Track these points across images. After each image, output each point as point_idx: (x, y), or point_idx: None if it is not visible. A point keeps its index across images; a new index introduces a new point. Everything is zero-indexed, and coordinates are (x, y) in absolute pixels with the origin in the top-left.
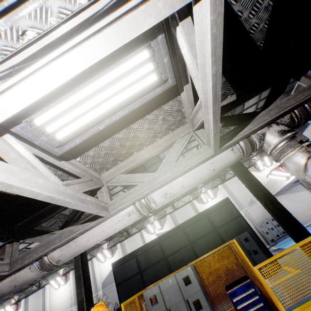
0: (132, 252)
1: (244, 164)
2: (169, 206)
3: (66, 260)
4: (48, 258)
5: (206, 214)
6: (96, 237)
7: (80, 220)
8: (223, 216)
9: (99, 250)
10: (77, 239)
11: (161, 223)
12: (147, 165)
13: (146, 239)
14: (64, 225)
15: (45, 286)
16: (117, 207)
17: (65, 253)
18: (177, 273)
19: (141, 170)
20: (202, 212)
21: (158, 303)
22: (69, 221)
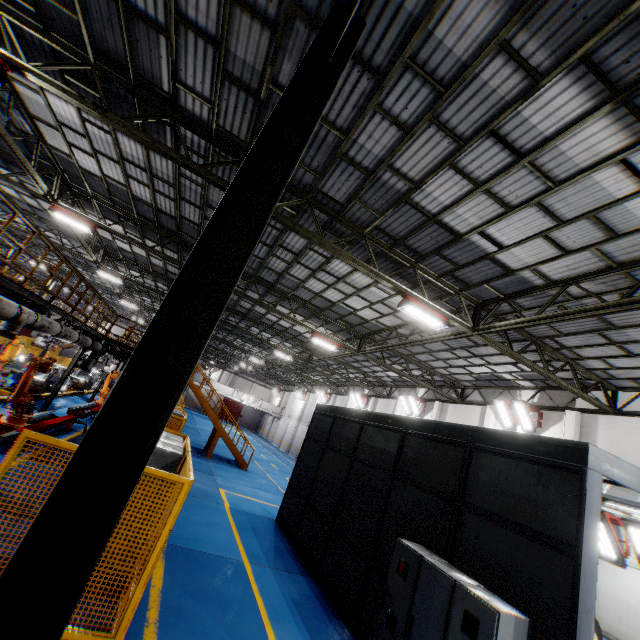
0: (335, 407)
1: None
2: (595, 392)
3: None
4: None
5: (469, 441)
6: None
7: None
8: (507, 492)
9: (411, 394)
10: None
11: (542, 419)
12: (399, 232)
13: None
14: None
15: (349, 396)
16: None
17: None
18: None
19: (389, 244)
20: (464, 428)
21: None
22: None
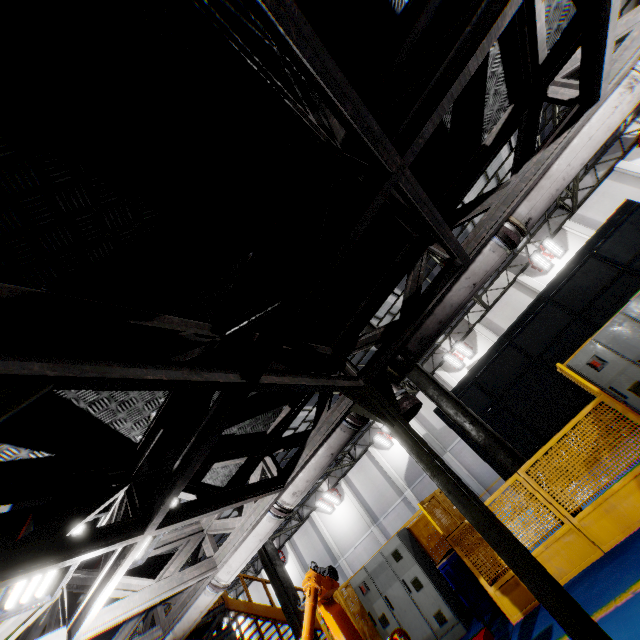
0: (463, 379)
1: (609, 154)
2: (472, 310)
3: (535, 219)
4: (513, 222)
5: (589, 252)
6: (580, 156)
7: (549, 138)
8: (631, 240)
9: (373, 434)
10: (550, 172)
11: (469, 345)
12: None
13: (453, 383)
14: (516, 167)
15: (312, 515)
16: (610, 81)
17: (537, 202)
18: (623, 308)
19: None
20: (579, 253)
21: (608, 364)
22: (521, 159)
